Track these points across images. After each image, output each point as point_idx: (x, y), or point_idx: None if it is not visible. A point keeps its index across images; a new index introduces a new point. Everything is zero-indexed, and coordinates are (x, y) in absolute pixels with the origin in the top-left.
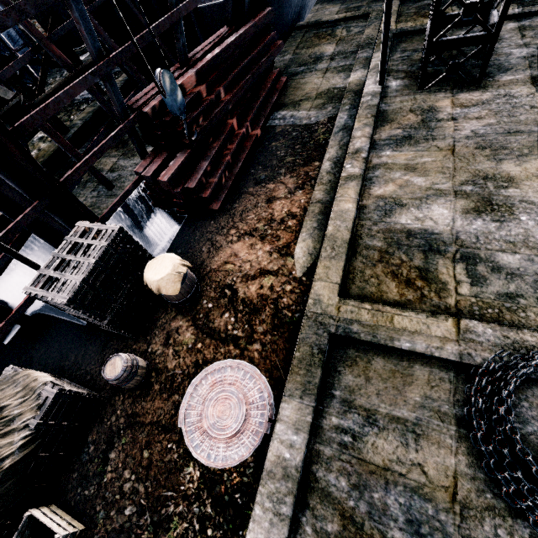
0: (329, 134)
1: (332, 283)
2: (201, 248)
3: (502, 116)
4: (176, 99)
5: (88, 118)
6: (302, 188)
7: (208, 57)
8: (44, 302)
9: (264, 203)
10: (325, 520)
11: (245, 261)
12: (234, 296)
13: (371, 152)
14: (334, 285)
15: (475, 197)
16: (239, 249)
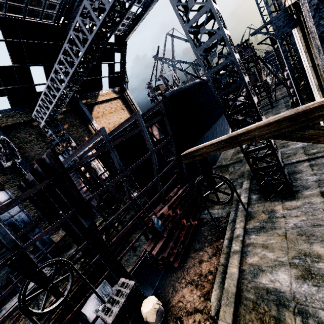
0: (227, 223)
1: (227, 323)
2: (168, 290)
3: (308, 215)
4: (159, 224)
5: (131, 217)
6: (215, 255)
7: (172, 199)
8: (103, 320)
9: (197, 264)
10: None
11: (187, 301)
12: None
13: (245, 236)
14: None
15: (301, 267)
16: (185, 292)
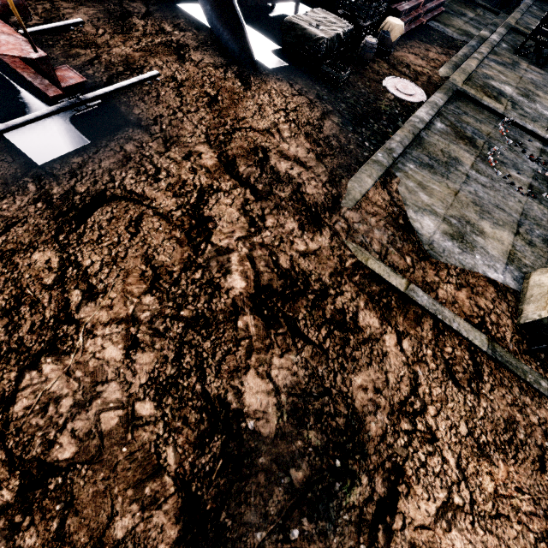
0: (463, 46)
1: (461, 79)
2: None
3: (545, 81)
4: None
5: None
6: (445, 55)
7: None
8: None
9: (424, 49)
10: (445, 122)
11: (412, 61)
12: (409, 66)
13: (485, 59)
14: (461, 80)
15: (523, 92)
16: (409, 56)
